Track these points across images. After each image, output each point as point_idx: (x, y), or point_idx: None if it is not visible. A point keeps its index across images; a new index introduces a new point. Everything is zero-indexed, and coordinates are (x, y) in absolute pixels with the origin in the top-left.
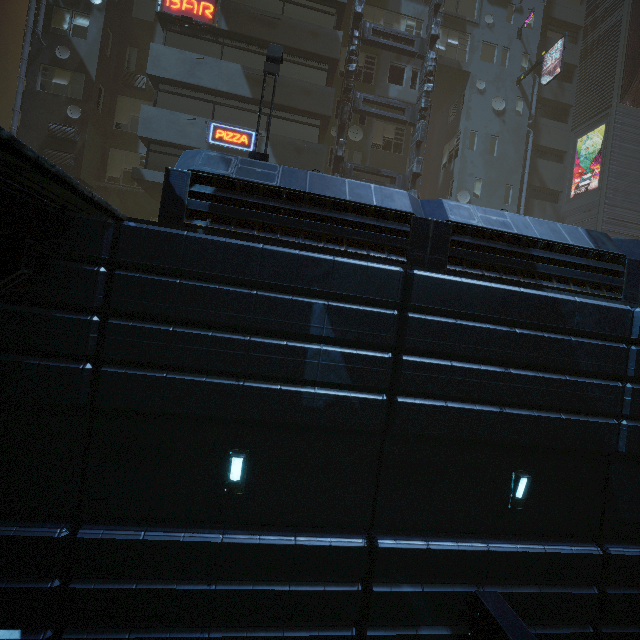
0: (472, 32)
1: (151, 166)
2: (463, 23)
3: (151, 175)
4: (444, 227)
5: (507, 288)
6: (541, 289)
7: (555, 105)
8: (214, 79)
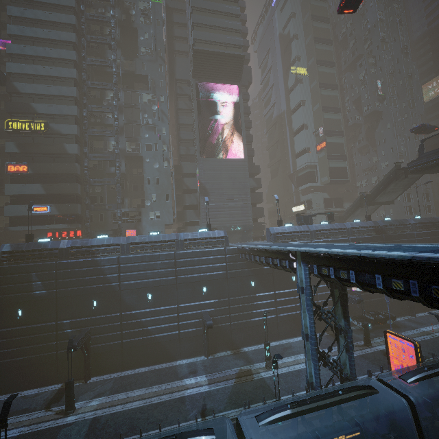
0: (140, 141)
1: (12, 225)
2: (136, 139)
3: (12, 228)
4: (67, 249)
5: (82, 260)
6: (97, 257)
7: (188, 155)
8: (31, 191)
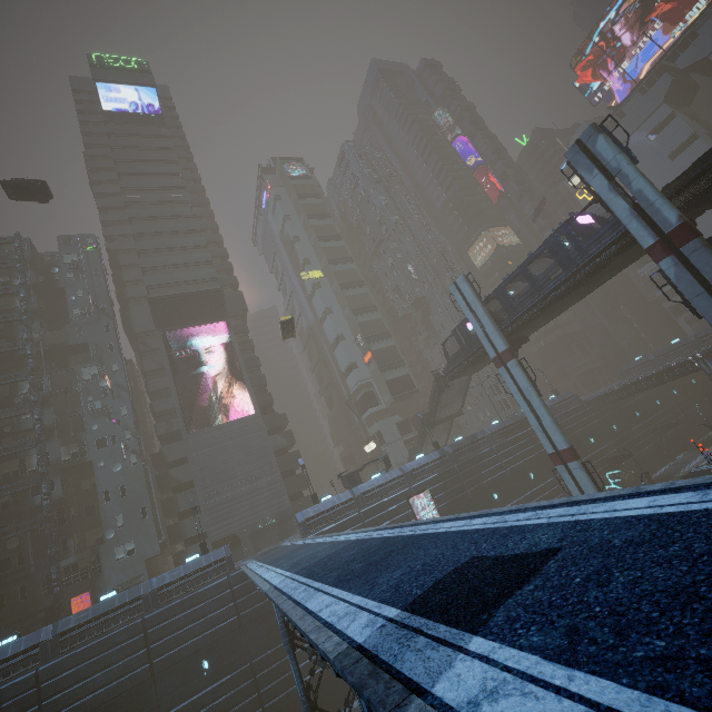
0: (86, 438)
1: None
2: (78, 437)
3: None
4: None
5: None
6: None
7: (172, 432)
8: None
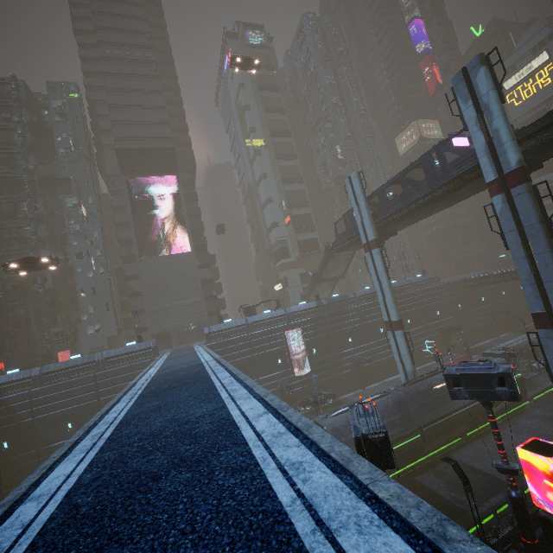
0: (69, 250)
1: None
2: (63, 249)
3: None
4: None
5: None
6: (4, 395)
7: (131, 255)
8: None
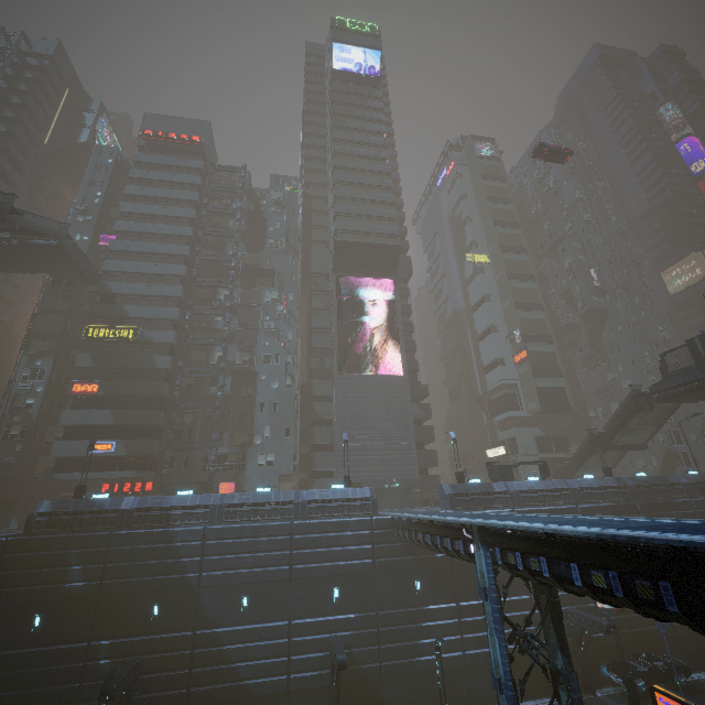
0: (257, 351)
1: (57, 470)
2: (251, 348)
3: (55, 476)
4: (132, 511)
5: (150, 531)
6: (172, 526)
7: (323, 370)
8: (96, 419)
